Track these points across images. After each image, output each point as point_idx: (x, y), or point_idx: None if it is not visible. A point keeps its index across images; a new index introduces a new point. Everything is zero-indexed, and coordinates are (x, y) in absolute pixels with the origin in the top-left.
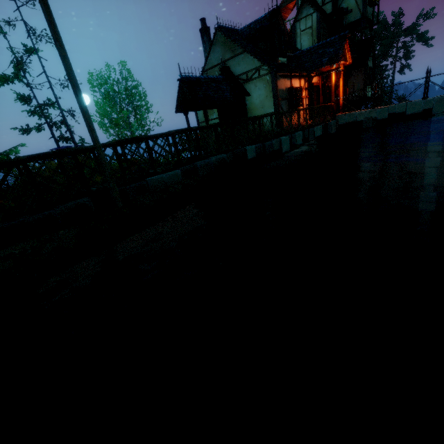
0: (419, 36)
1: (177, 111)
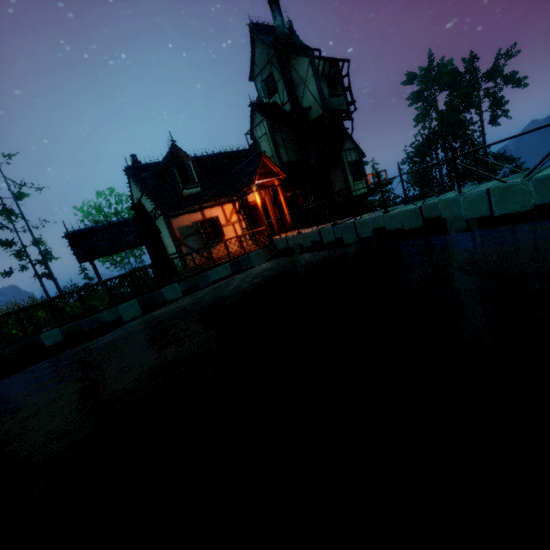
0: (504, 79)
1: (81, 261)
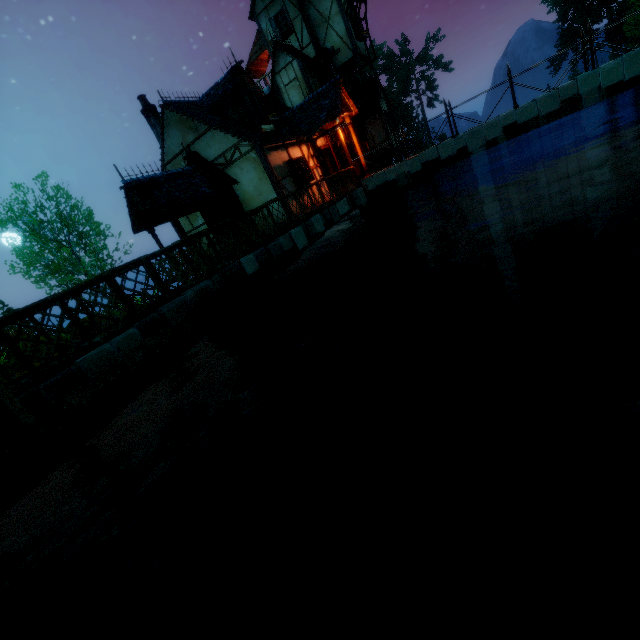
0: (435, 62)
1: (136, 230)
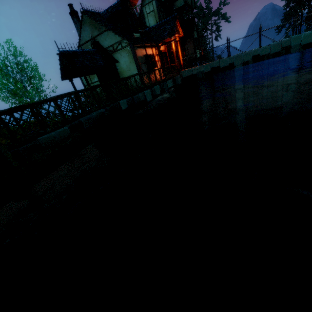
0: (222, 16)
1: (63, 79)
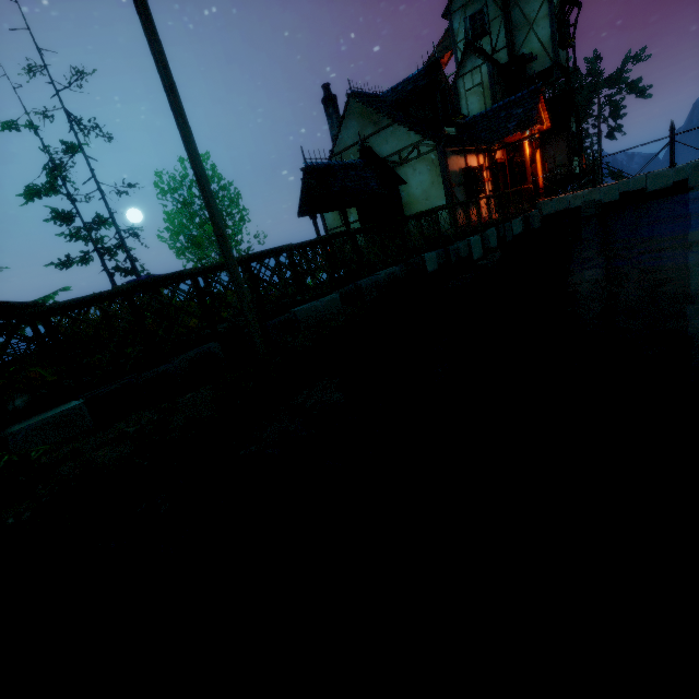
0: (629, 86)
1: (300, 214)
